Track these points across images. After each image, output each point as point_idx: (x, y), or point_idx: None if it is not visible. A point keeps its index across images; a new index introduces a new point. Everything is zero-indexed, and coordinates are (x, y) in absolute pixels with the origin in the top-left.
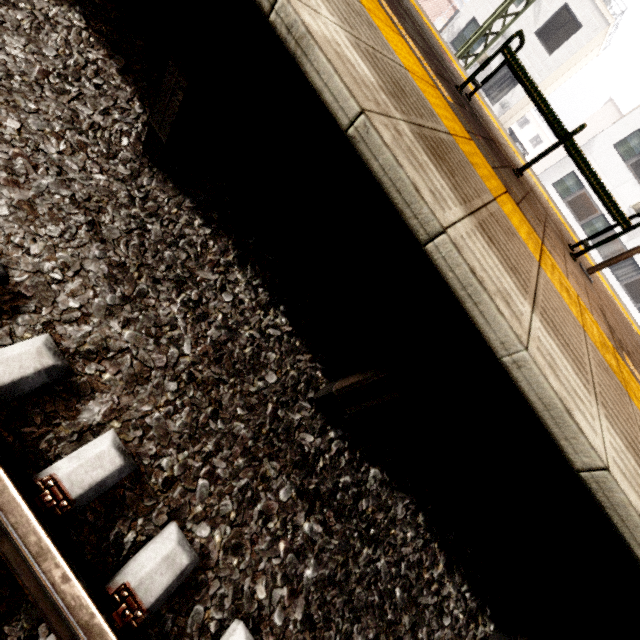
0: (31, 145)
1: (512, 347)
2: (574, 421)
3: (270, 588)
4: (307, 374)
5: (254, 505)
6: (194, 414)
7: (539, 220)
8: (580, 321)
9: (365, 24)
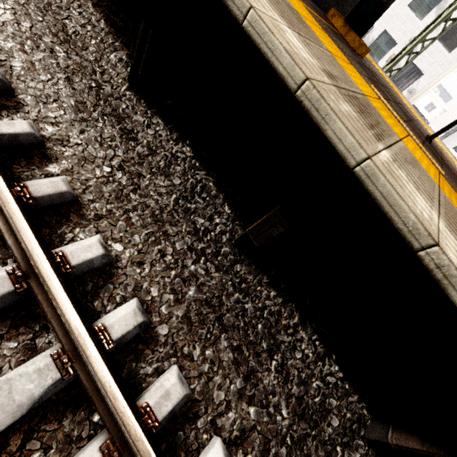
0: (180, 264)
1: None
2: None
3: None
4: (357, 413)
5: None
6: None
7: None
8: None
9: (418, 169)
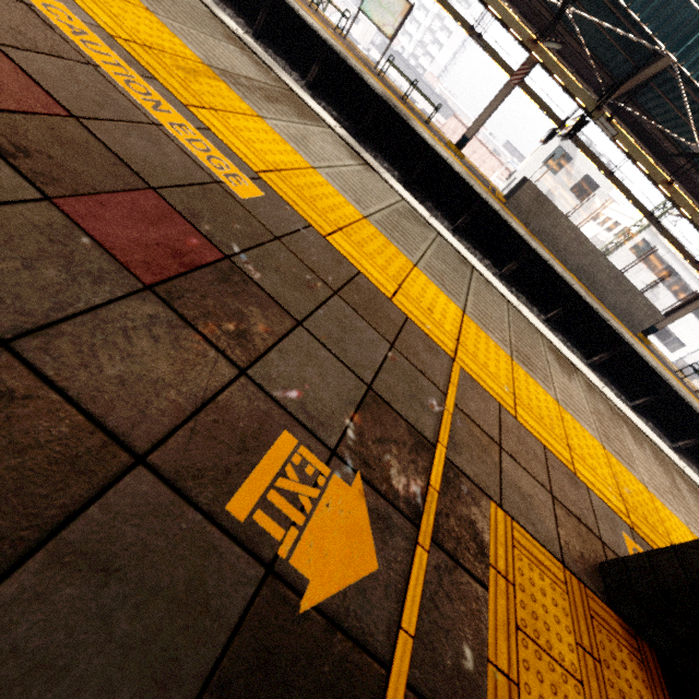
0: None
1: None
2: None
3: None
4: None
5: None
6: None
7: None
8: None
9: None
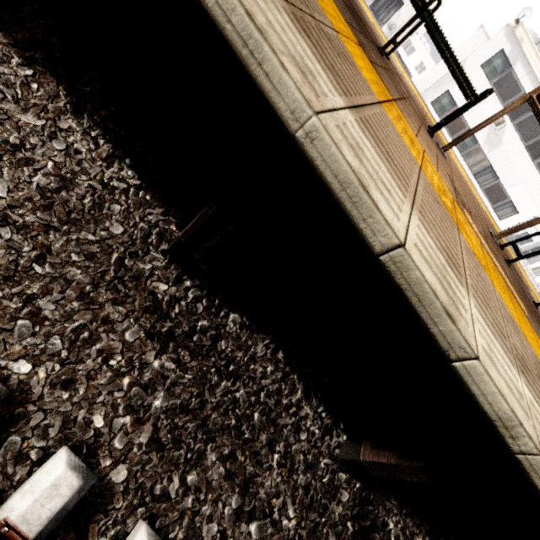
0: None
1: (302, 114)
2: (369, 195)
3: (110, 418)
4: (160, 227)
5: (92, 345)
6: (12, 257)
7: (398, 91)
8: (419, 162)
9: None
